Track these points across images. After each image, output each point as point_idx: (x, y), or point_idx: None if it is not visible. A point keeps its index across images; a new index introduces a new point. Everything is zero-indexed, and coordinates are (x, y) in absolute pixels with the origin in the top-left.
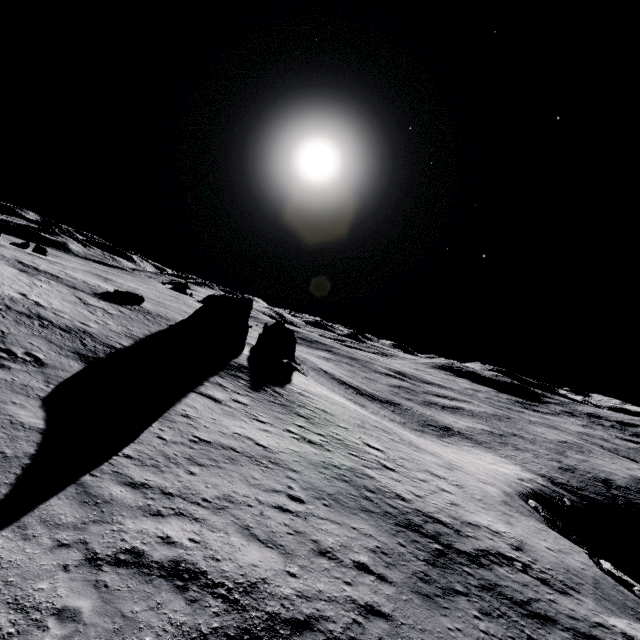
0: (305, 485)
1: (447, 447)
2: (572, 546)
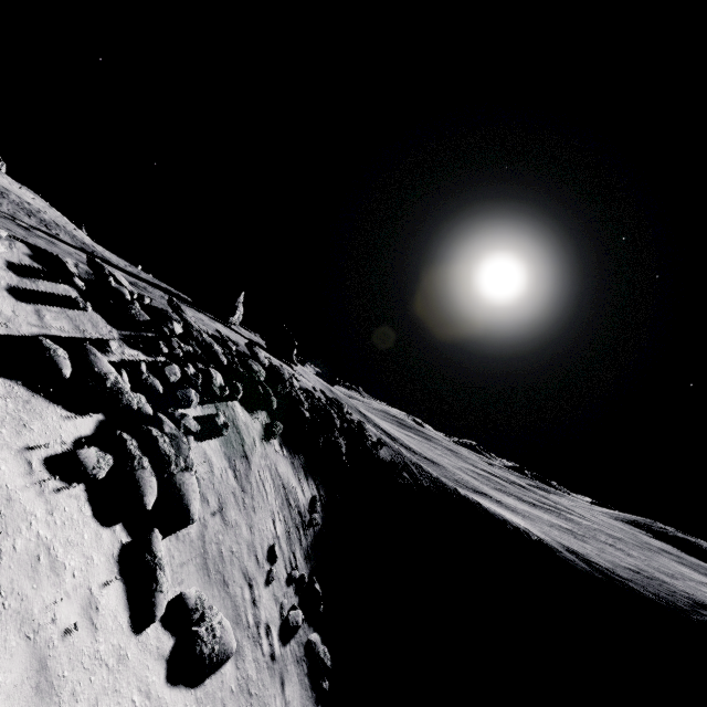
0: None
1: None
2: None
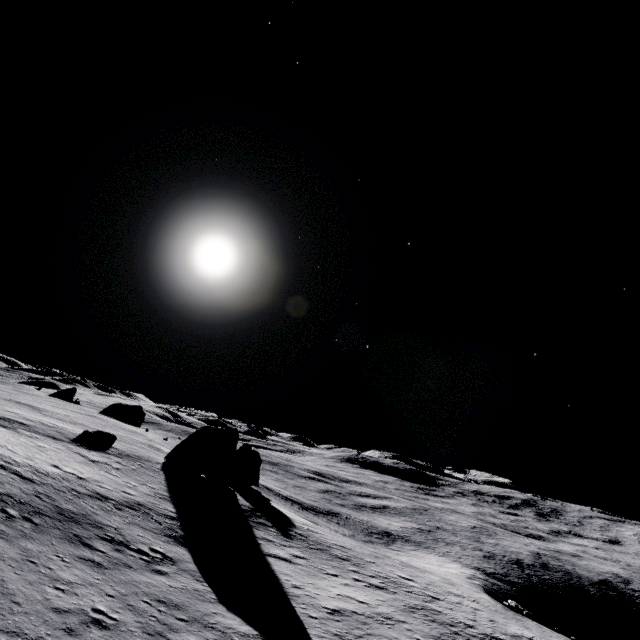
0: (421, 633)
1: (399, 556)
2: (562, 636)
